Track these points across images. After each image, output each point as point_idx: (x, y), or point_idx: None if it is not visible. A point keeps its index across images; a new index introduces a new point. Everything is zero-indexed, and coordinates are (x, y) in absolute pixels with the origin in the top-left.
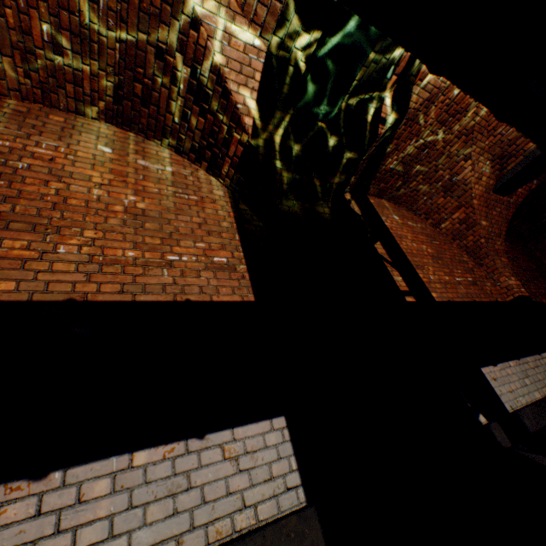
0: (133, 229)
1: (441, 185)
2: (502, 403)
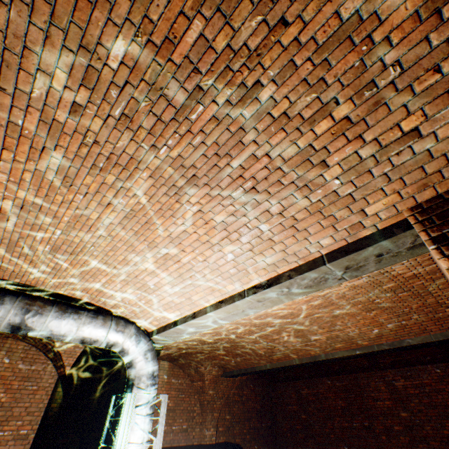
0: None
1: (194, 367)
2: None
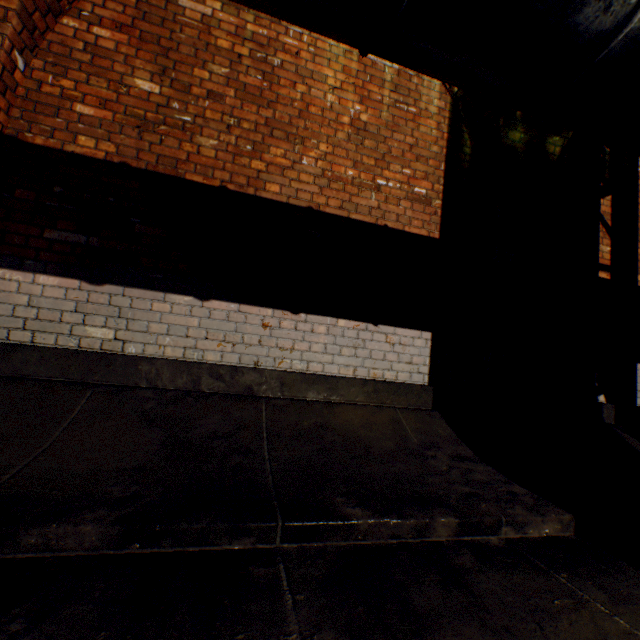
0: (354, 147)
1: None
2: (634, 397)
